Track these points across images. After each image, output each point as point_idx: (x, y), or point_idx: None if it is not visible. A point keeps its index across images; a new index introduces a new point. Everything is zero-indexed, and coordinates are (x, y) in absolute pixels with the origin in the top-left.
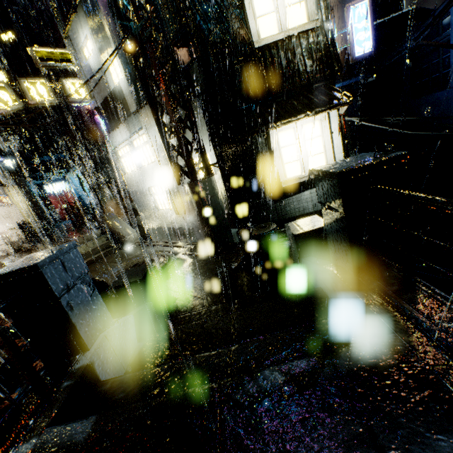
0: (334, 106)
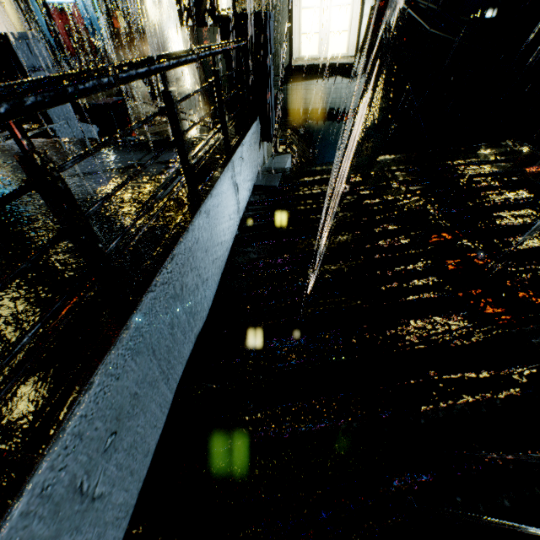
0: None
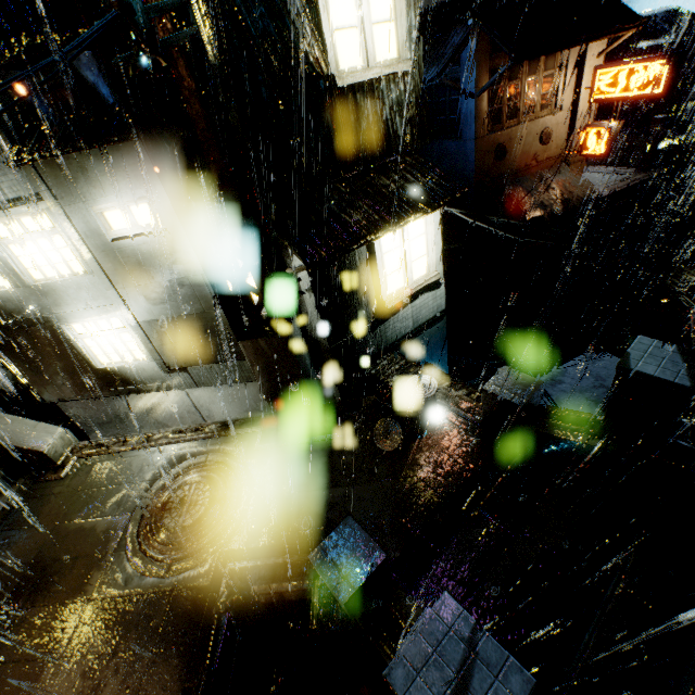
0: (451, 200)
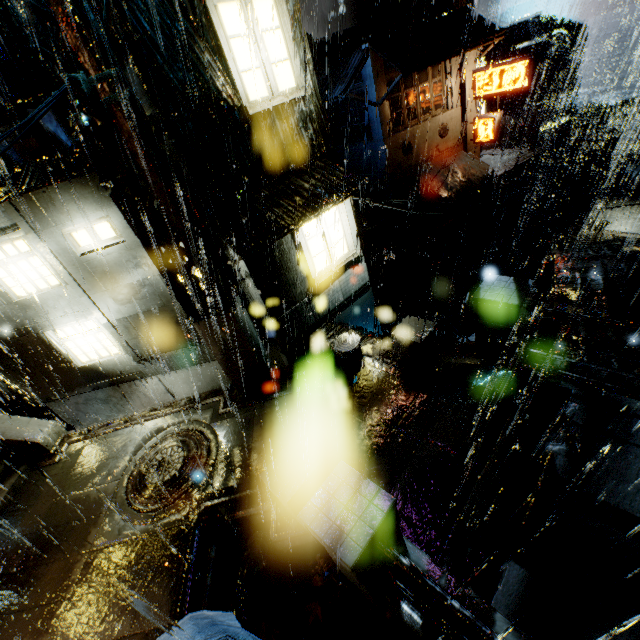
0: (355, 192)
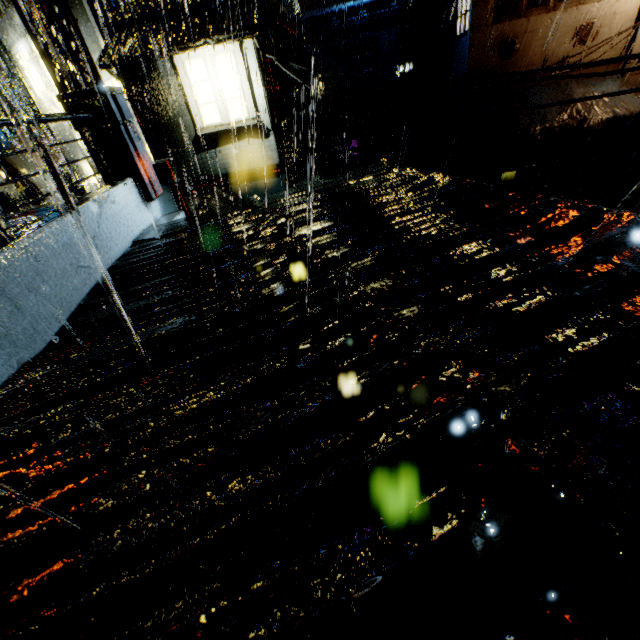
0: (237, 36)
